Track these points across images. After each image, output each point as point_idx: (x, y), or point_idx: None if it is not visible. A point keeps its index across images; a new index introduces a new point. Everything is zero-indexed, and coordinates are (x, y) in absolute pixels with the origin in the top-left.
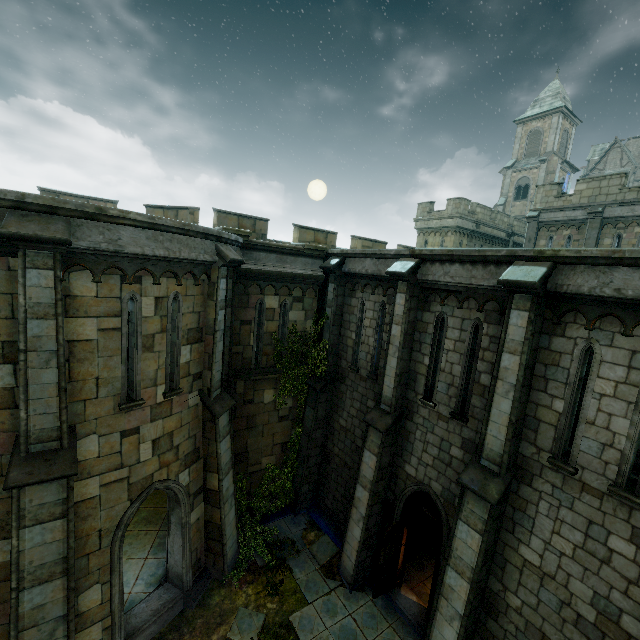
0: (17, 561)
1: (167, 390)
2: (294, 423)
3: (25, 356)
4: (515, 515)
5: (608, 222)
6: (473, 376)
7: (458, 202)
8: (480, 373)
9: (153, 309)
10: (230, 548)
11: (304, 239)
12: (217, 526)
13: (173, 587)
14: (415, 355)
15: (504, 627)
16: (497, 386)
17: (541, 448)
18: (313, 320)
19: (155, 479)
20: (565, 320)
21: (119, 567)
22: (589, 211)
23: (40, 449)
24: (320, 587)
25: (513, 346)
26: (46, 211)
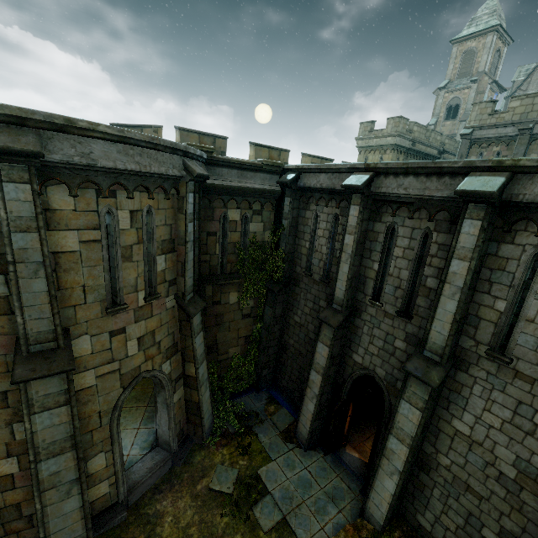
0: (32, 440)
1: (147, 295)
2: (255, 320)
3: (14, 267)
4: (450, 395)
5: (536, 138)
6: (420, 280)
7: (398, 121)
8: (426, 277)
9: (129, 222)
10: (207, 420)
11: (259, 156)
12: (196, 404)
13: (163, 450)
14: (365, 261)
15: (434, 479)
16: (444, 289)
17: (480, 342)
18: (271, 231)
19: (142, 370)
20: (516, 228)
21: (118, 439)
22: (520, 128)
23: (39, 349)
24: (281, 448)
25: (463, 253)
26: (14, 122)
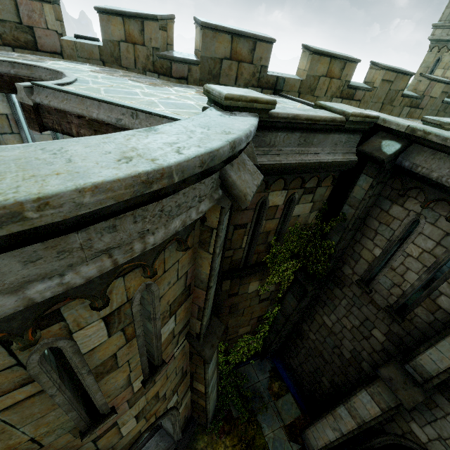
0: None
1: (146, 376)
2: (272, 301)
3: None
4: None
5: None
6: None
7: None
8: None
9: (103, 332)
10: (212, 410)
11: (314, 72)
12: (202, 406)
13: (167, 435)
14: None
15: None
16: None
17: None
18: (319, 212)
19: (143, 430)
20: None
21: None
22: None
23: None
24: (285, 448)
25: None
26: None
